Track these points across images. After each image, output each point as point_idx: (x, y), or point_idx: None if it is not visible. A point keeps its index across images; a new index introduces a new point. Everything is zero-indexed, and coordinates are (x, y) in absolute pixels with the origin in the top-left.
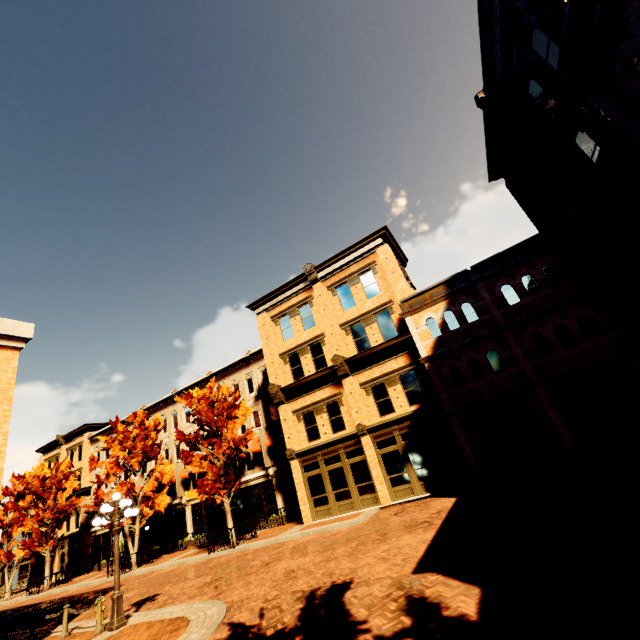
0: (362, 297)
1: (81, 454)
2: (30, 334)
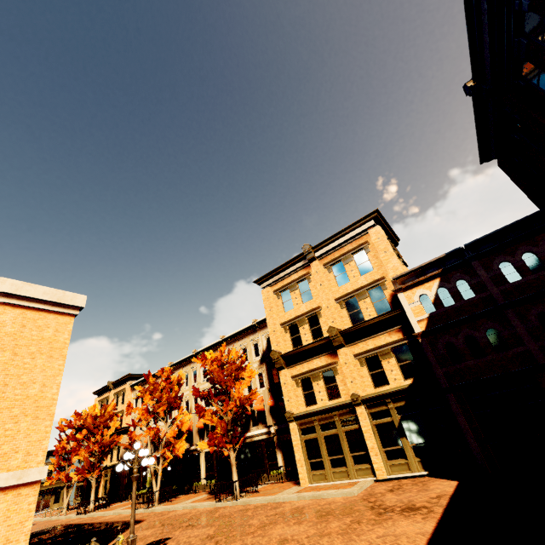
0: (355, 274)
1: (124, 398)
2: (83, 304)
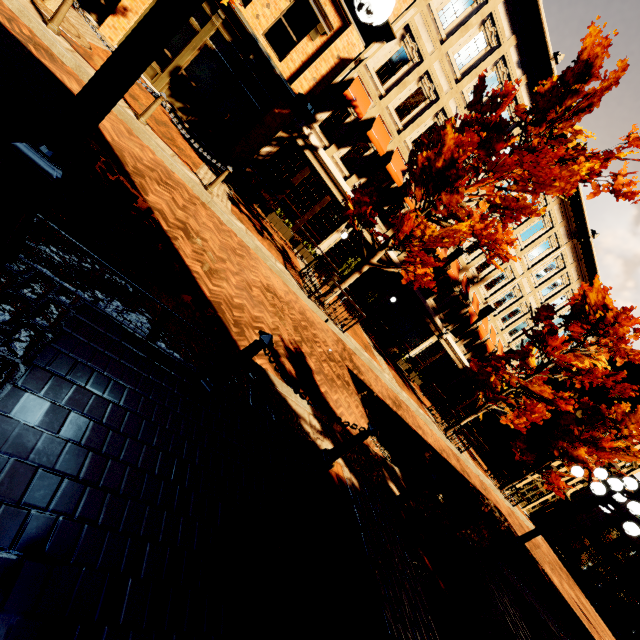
0: None
1: None
2: None
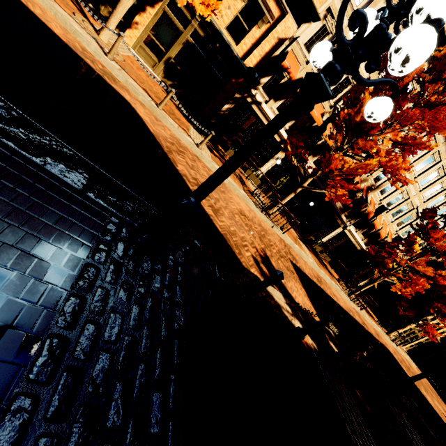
0: None
1: None
2: None
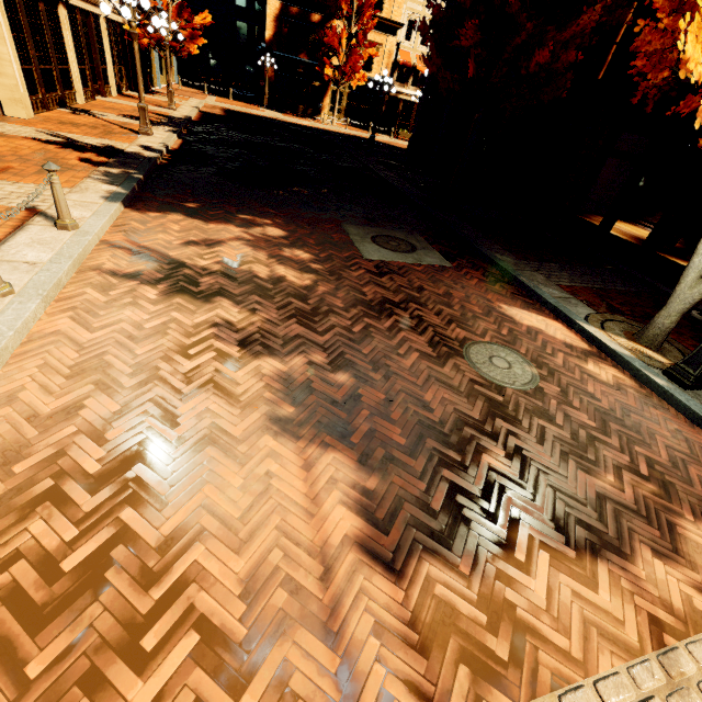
0: None
1: None
2: None
